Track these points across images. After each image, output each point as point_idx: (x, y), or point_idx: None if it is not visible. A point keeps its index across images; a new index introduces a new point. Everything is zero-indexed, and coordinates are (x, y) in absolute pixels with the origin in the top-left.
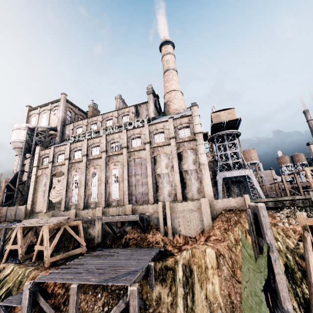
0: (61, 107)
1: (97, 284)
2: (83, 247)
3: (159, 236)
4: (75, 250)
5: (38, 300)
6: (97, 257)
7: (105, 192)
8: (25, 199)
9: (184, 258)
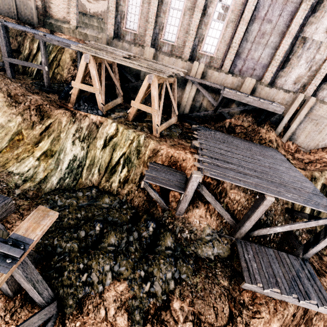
0: None
1: None
2: (176, 116)
3: (273, 136)
4: (172, 119)
5: (201, 191)
6: (223, 145)
7: (196, 33)
8: None
9: (326, 179)
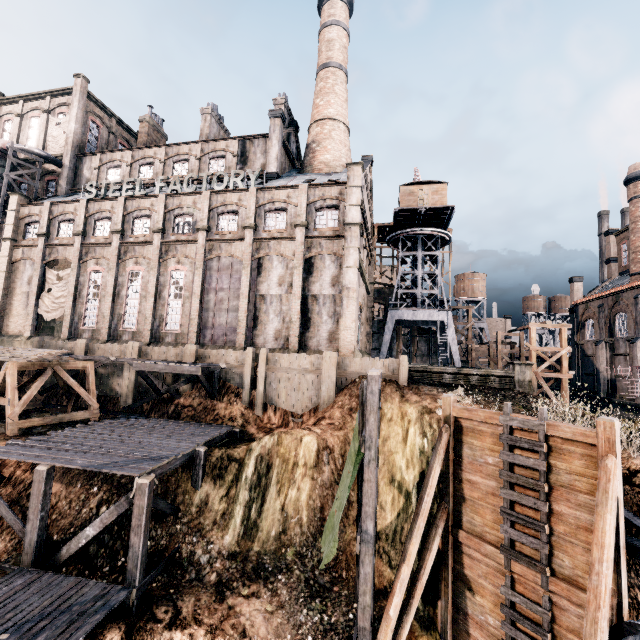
0: (75, 109)
1: (95, 472)
2: (94, 410)
3: (238, 408)
4: (75, 413)
5: None
6: (110, 429)
7: (154, 315)
8: None
9: (262, 448)
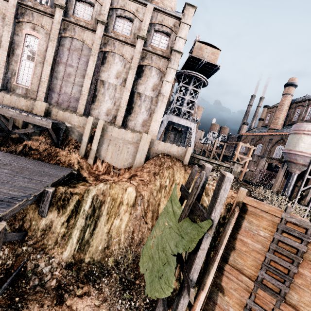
0: None
1: None
2: None
3: (76, 157)
4: None
5: None
6: None
7: (7, 67)
8: None
9: (98, 192)
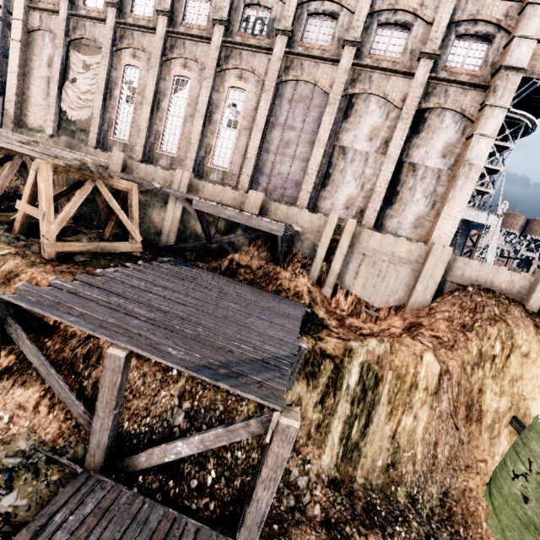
0: None
1: None
2: (136, 243)
3: (305, 283)
4: (117, 243)
5: (16, 340)
6: (171, 281)
7: (200, 142)
8: (0, 84)
9: (369, 354)
